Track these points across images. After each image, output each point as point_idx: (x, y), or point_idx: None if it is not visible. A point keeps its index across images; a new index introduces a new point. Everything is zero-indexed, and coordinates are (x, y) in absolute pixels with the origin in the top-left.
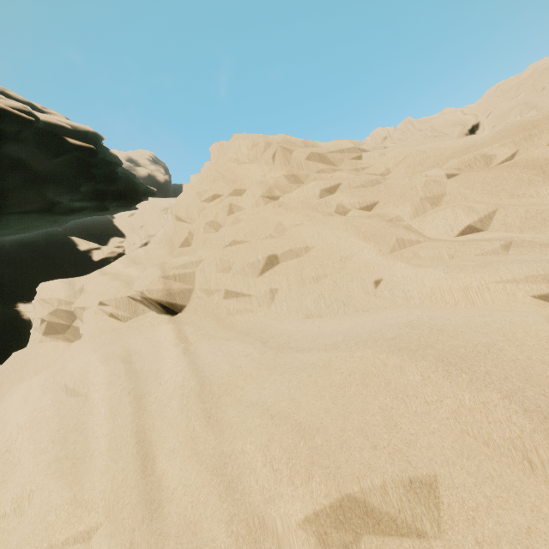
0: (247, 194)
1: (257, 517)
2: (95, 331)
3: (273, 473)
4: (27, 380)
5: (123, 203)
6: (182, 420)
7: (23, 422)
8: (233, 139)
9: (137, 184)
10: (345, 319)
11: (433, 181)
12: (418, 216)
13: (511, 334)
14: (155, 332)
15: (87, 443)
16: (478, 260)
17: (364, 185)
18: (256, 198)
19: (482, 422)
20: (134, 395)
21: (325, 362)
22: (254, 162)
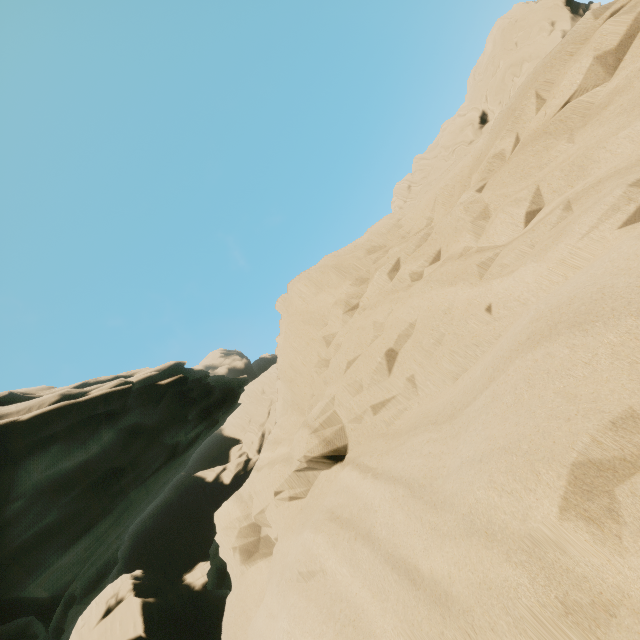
0: (331, 320)
1: (526, 538)
2: (287, 521)
3: (511, 497)
4: (253, 617)
5: (227, 407)
6: (415, 524)
7: (287, 626)
8: (290, 288)
9: (229, 382)
10: (486, 356)
11: (470, 203)
12: (480, 236)
13: (615, 269)
14: (338, 482)
15: (352, 605)
16: (553, 234)
17: (419, 245)
18: (341, 318)
19: (638, 346)
20: (360, 537)
21: (492, 396)
22: (318, 293)
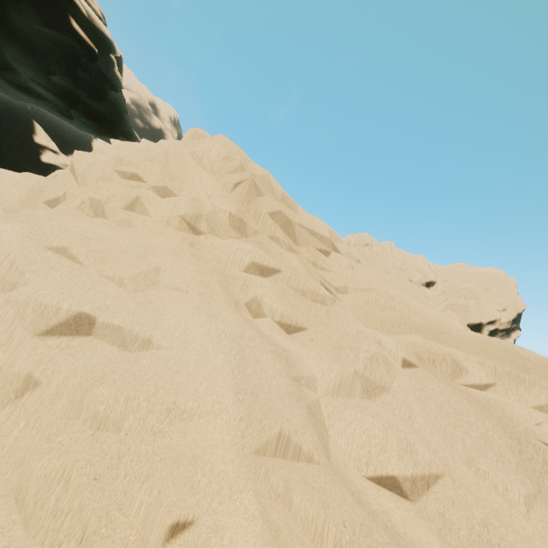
0: (169, 201)
1: None
2: None
3: None
4: None
5: (93, 125)
6: None
7: None
8: (215, 137)
9: (123, 121)
10: None
11: (384, 359)
12: (337, 396)
13: None
14: None
15: None
16: None
17: (306, 294)
18: (173, 214)
19: None
20: None
21: None
22: (214, 175)
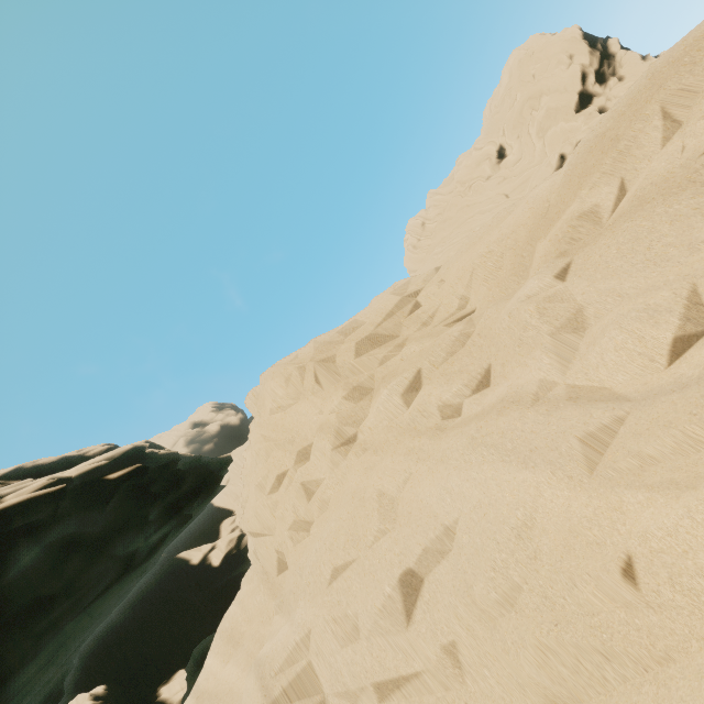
0: (314, 455)
1: None
2: None
3: None
4: None
5: (203, 497)
6: None
7: None
8: (262, 383)
9: (207, 464)
10: None
11: (547, 300)
12: (570, 363)
13: None
14: None
15: None
16: None
17: (452, 351)
18: (329, 456)
19: None
20: None
21: None
22: (299, 399)
